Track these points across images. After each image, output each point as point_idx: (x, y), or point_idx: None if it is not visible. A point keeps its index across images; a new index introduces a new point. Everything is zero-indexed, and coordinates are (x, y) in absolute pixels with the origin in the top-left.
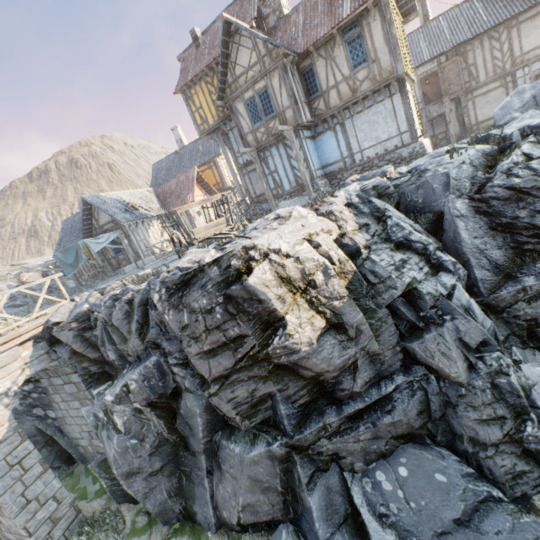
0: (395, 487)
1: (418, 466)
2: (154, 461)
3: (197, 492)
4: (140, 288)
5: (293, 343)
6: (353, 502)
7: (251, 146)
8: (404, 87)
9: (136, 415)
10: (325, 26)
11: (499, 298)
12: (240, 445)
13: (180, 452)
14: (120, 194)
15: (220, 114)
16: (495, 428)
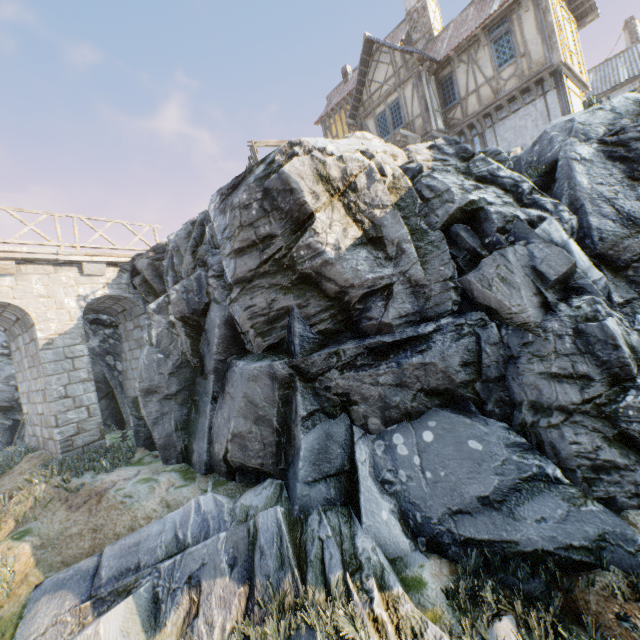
0: (412, 452)
1: (450, 431)
2: (172, 383)
3: (200, 424)
4: (205, 210)
5: (317, 242)
6: (354, 459)
7: None
8: (562, 81)
9: (169, 329)
10: (469, 29)
11: (619, 246)
12: (246, 361)
13: (197, 379)
14: None
15: None
16: (571, 388)
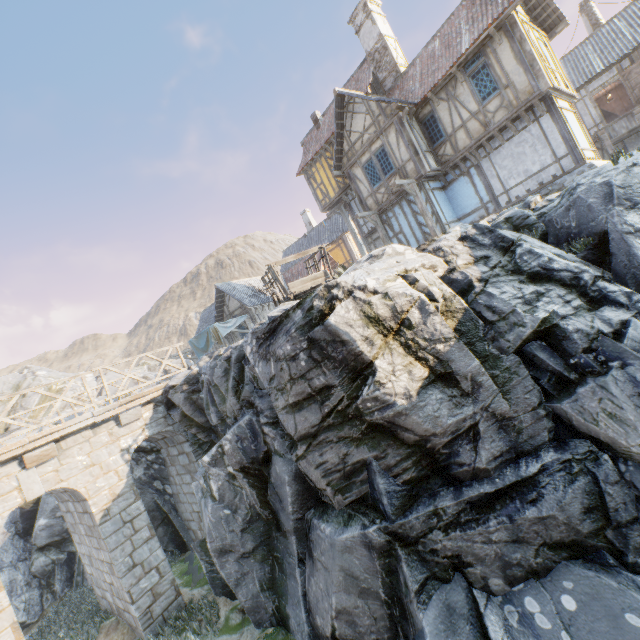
0: (556, 625)
1: (594, 597)
2: (246, 540)
3: (289, 587)
4: (237, 345)
5: (384, 394)
6: (488, 637)
7: (372, 210)
8: (553, 104)
9: (229, 481)
10: (442, 68)
11: None
12: (332, 526)
13: (273, 533)
14: (249, 281)
15: (341, 185)
16: None
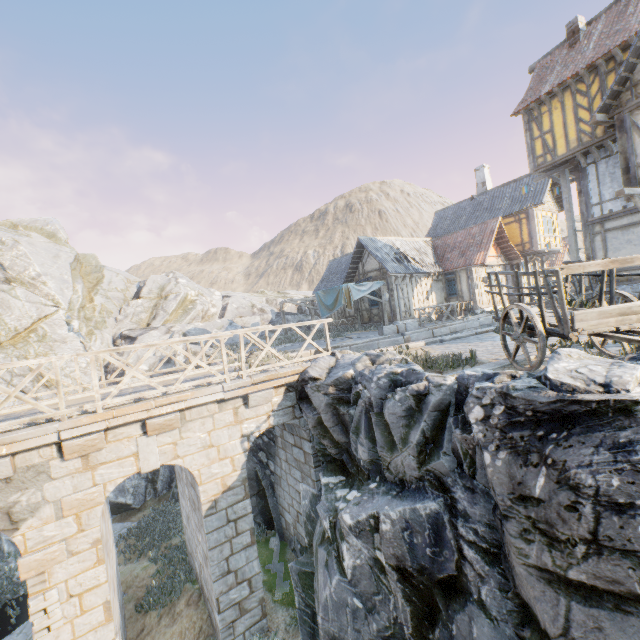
0: None
1: None
2: None
3: None
4: (442, 383)
5: None
6: None
7: None
8: None
9: (373, 568)
10: None
11: None
12: None
13: None
14: (394, 240)
15: (584, 138)
16: None
